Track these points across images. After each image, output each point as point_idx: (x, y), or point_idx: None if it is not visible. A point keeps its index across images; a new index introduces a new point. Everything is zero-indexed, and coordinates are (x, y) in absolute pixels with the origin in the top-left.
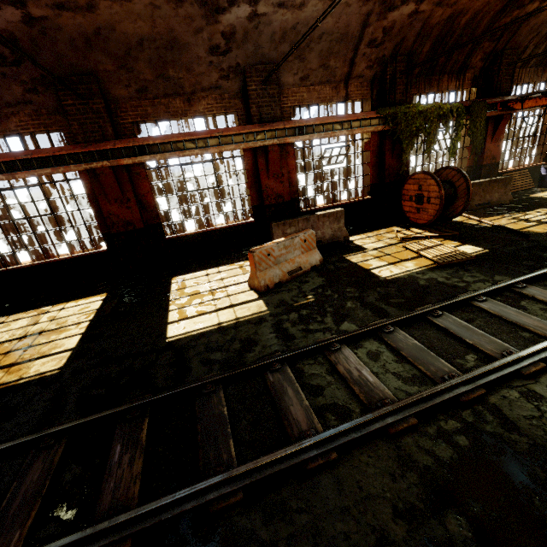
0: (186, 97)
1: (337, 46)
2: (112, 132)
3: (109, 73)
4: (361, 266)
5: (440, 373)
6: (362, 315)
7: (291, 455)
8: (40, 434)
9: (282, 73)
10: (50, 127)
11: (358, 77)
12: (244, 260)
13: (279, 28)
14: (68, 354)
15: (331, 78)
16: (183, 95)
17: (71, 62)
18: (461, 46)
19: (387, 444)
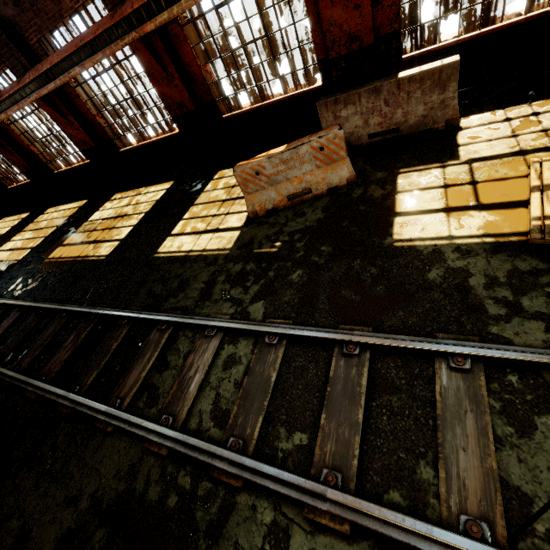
0: None
1: None
2: None
3: None
4: (396, 202)
5: (239, 430)
6: (286, 300)
7: (95, 409)
8: (61, 308)
9: None
10: None
11: None
12: None
13: None
14: (117, 244)
15: None
16: None
17: None
18: None
19: (141, 449)
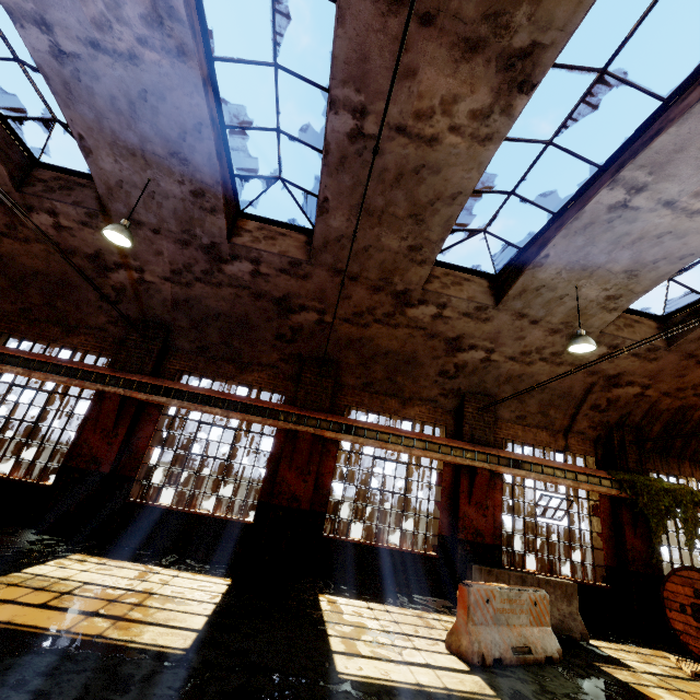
0: (402, 400)
1: (558, 400)
2: (328, 406)
3: (350, 365)
4: (641, 690)
5: None
6: None
7: None
8: None
9: (499, 406)
10: (278, 388)
11: (579, 433)
12: (420, 608)
13: (506, 373)
14: (194, 634)
15: (549, 425)
16: (400, 397)
17: (327, 351)
18: (698, 437)
19: None
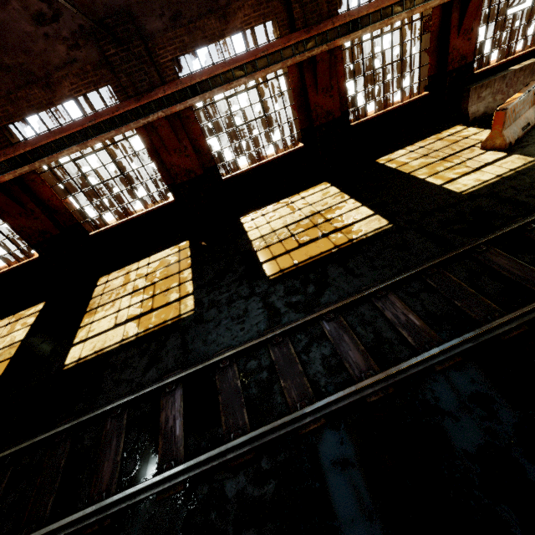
0: None
1: None
2: (326, 9)
3: None
4: None
5: None
6: None
7: None
8: (472, 245)
9: None
10: (267, 17)
11: None
12: (432, 134)
13: None
14: (378, 216)
15: None
16: None
17: None
18: None
19: None
